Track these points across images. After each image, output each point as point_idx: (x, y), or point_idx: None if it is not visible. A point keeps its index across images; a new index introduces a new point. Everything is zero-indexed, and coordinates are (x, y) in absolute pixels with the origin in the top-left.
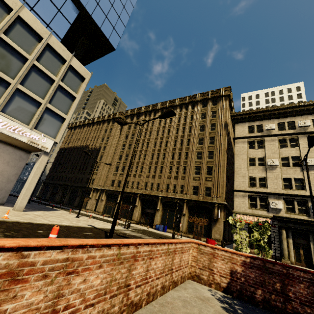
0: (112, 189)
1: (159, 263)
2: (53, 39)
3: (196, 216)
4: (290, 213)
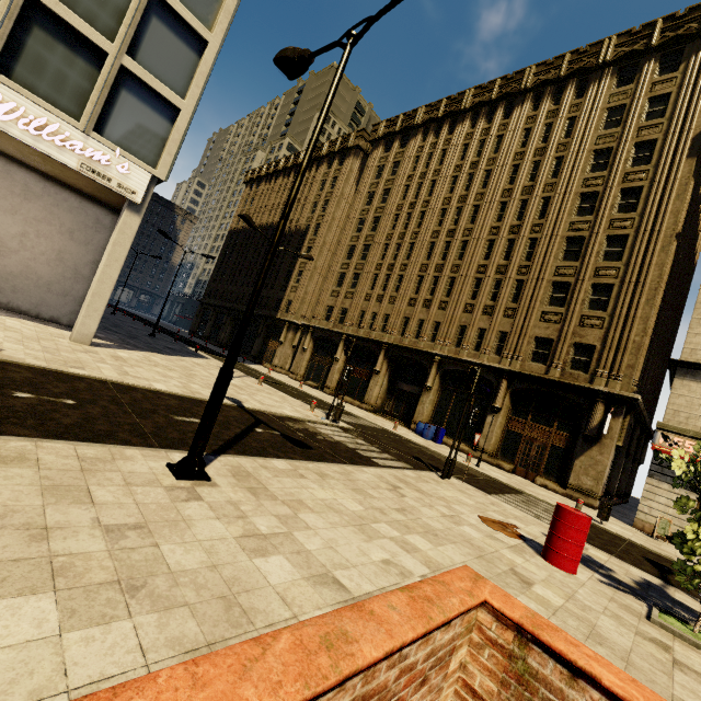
0: (326, 327)
1: None
2: None
3: (533, 418)
4: None
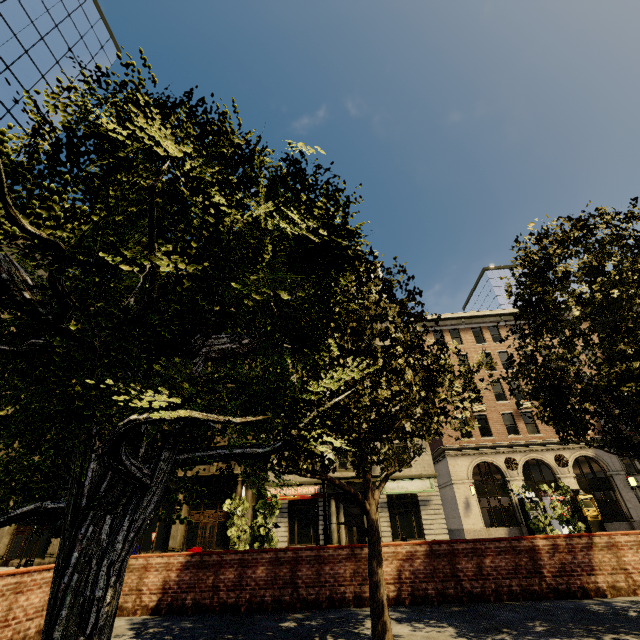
0: None
1: (35, 597)
2: None
3: (205, 507)
4: (342, 470)
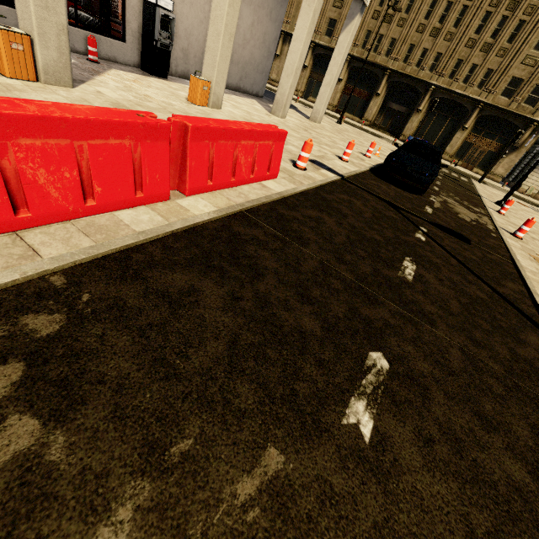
0: (331, 46)
1: None
2: None
3: (484, 134)
4: None
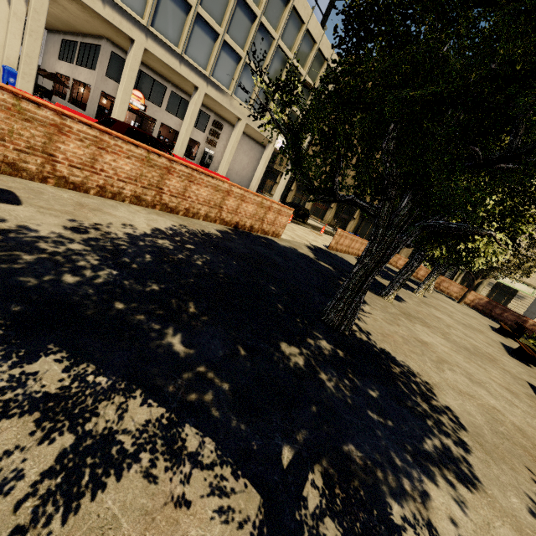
0: None
1: None
2: (324, 40)
3: None
4: None
